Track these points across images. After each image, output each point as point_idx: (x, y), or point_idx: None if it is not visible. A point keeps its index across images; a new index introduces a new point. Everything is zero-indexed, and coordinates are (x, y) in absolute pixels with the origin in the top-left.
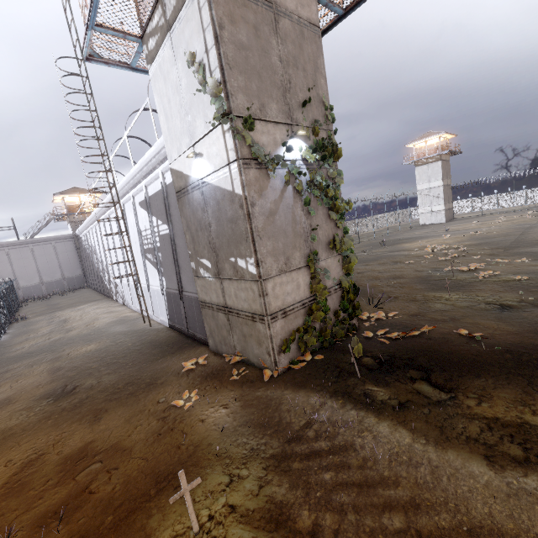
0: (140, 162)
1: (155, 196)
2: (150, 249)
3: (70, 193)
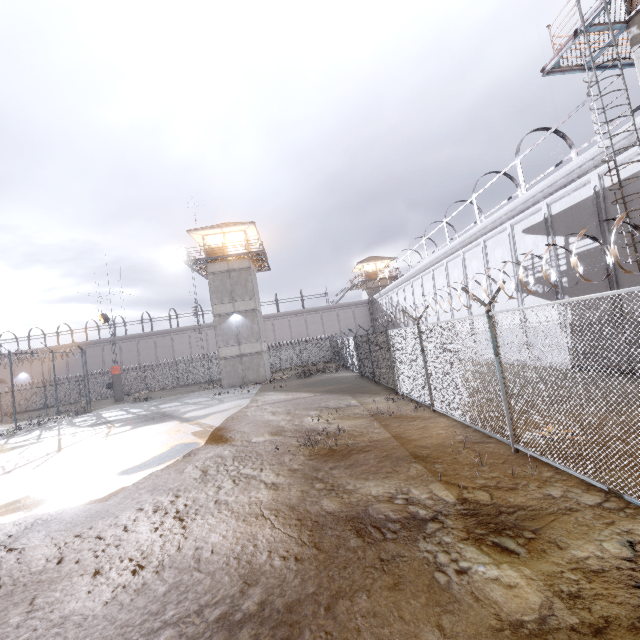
0: (554, 176)
1: (567, 211)
2: (539, 278)
3: (369, 261)
